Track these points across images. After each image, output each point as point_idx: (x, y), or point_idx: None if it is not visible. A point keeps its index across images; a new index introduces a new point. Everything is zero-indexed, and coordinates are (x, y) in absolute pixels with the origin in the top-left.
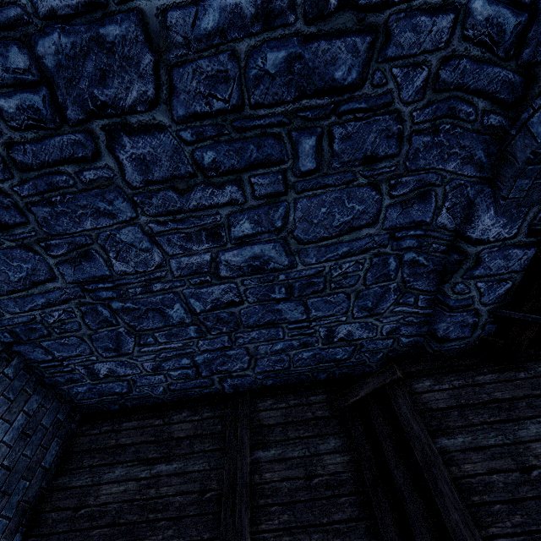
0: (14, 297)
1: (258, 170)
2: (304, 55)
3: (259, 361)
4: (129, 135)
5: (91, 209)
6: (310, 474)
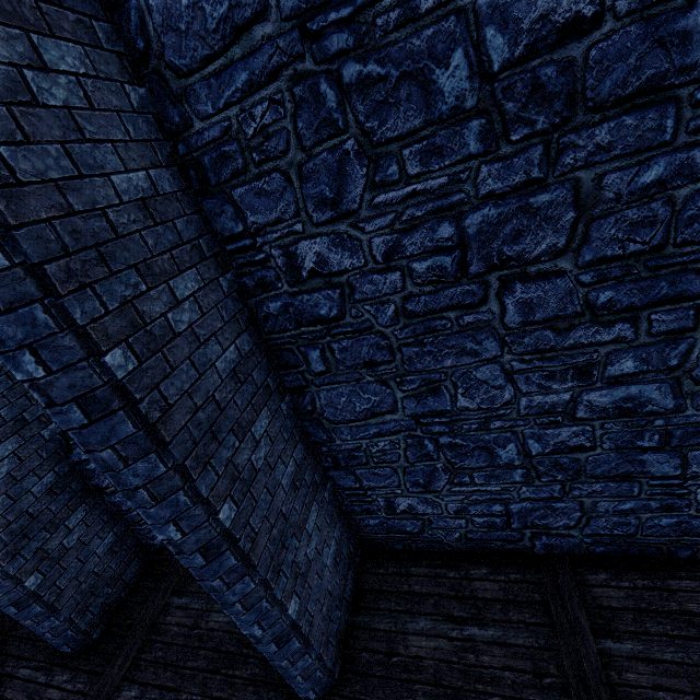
0: (351, 425)
1: (663, 306)
2: None
3: (593, 520)
4: (523, 282)
5: (457, 348)
6: None
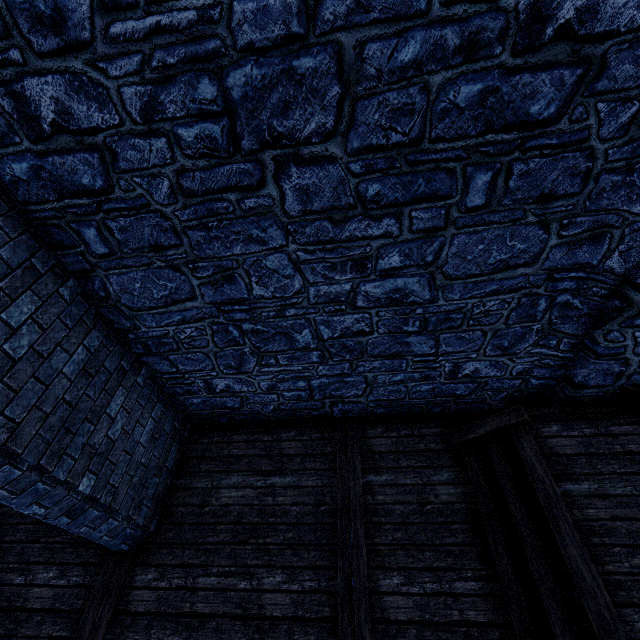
0: (154, 312)
1: (421, 204)
2: (502, 88)
3: (375, 390)
4: (298, 166)
5: (244, 235)
6: (423, 501)
